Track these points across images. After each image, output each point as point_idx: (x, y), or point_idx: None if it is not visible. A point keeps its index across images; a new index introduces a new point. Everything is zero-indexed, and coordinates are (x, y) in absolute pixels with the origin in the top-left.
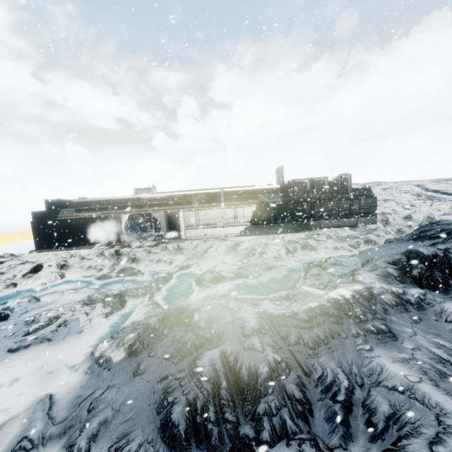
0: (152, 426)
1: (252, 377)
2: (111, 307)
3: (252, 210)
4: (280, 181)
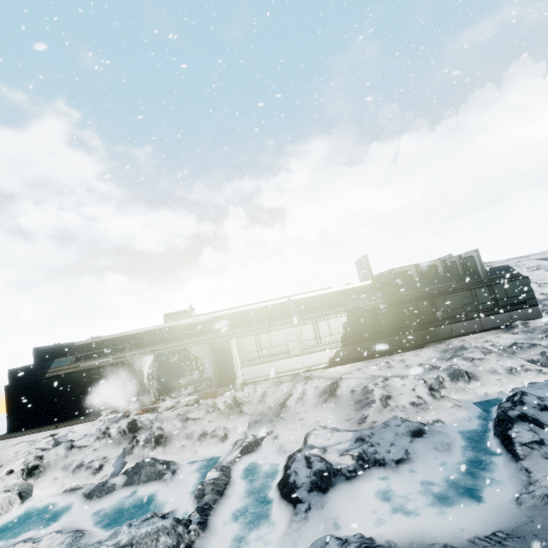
0: None
1: None
2: None
3: (342, 323)
4: (367, 276)
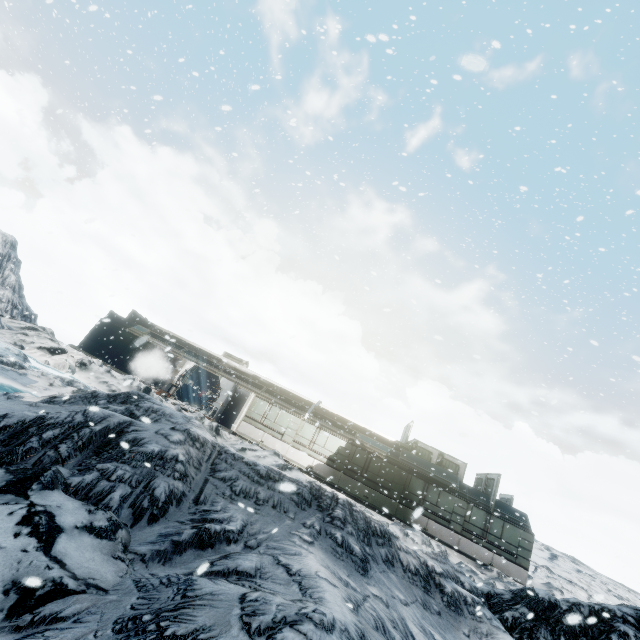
0: None
1: (132, 445)
2: None
3: (339, 445)
4: (402, 442)
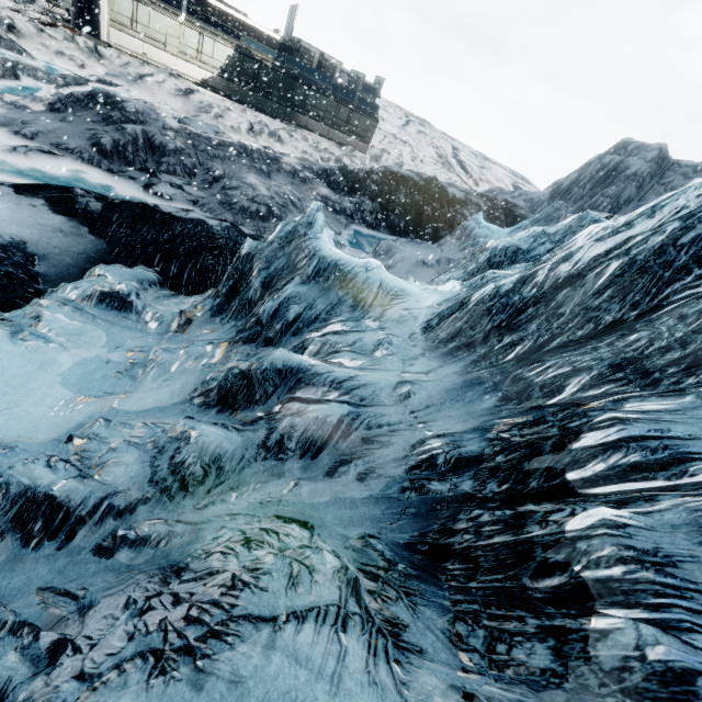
0: (85, 144)
1: (163, 147)
2: (1, 70)
3: (227, 54)
4: (288, 33)
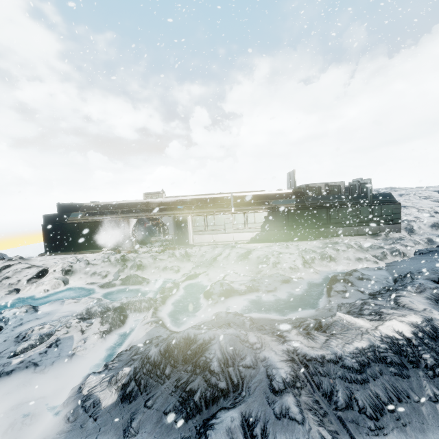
0: None
1: None
2: (109, 324)
3: (263, 216)
4: (292, 186)
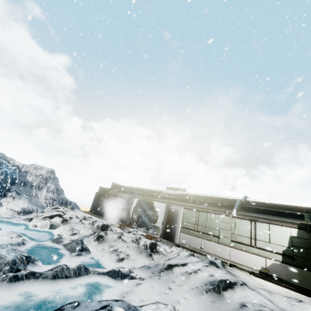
0: None
1: None
2: None
3: (288, 235)
4: None
